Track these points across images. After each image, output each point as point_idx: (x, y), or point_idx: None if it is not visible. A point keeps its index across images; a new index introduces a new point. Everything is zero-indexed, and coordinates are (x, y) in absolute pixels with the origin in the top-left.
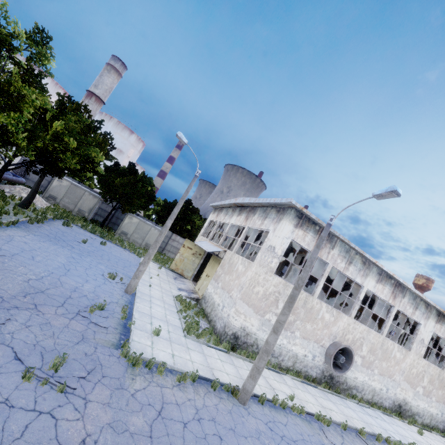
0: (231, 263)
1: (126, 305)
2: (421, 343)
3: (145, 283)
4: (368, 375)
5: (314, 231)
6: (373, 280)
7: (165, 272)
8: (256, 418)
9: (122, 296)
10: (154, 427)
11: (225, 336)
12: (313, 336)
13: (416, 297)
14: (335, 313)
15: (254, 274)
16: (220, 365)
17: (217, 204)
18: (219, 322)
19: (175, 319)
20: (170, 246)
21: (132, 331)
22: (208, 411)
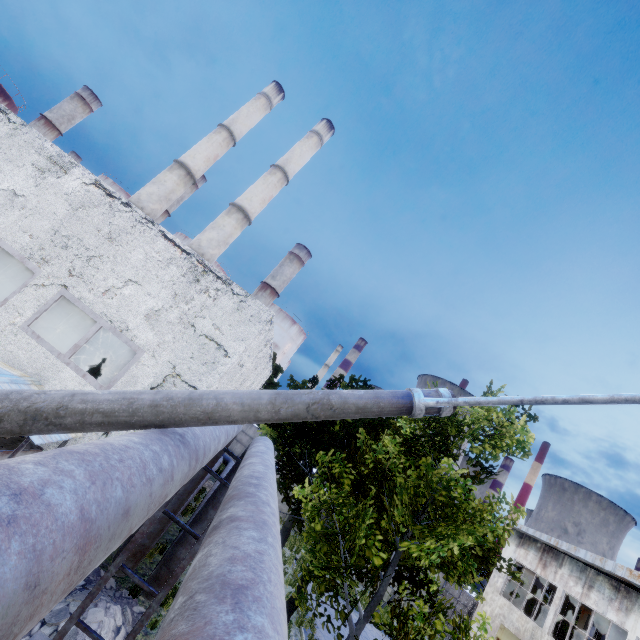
0: None
1: None
2: None
3: None
4: None
5: None
6: None
7: None
8: None
9: None
10: None
11: None
12: None
13: None
14: None
15: None
16: None
17: (536, 534)
18: None
19: None
20: None
21: None
22: None
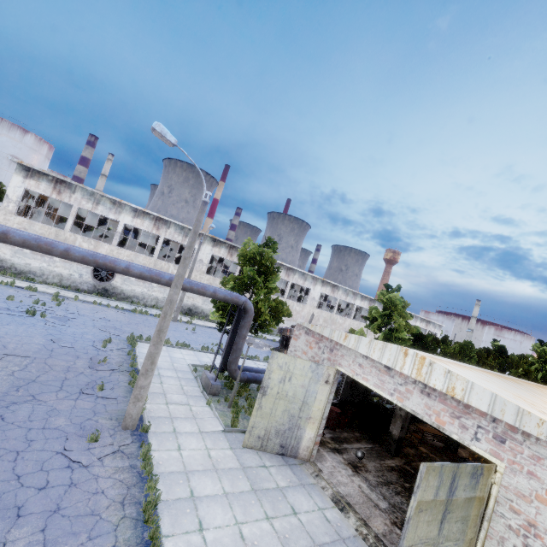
0: None
1: None
2: (200, 263)
3: None
4: (147, 288)
5: (48, 181)
6: (129, 216)
7: None
8: None
9: None
10: None
11: None
12: None
13: (184, 228)
14: (94, 243)
15: None
16: None
17: None
18: None
19: None
20: None
21: None
22: None
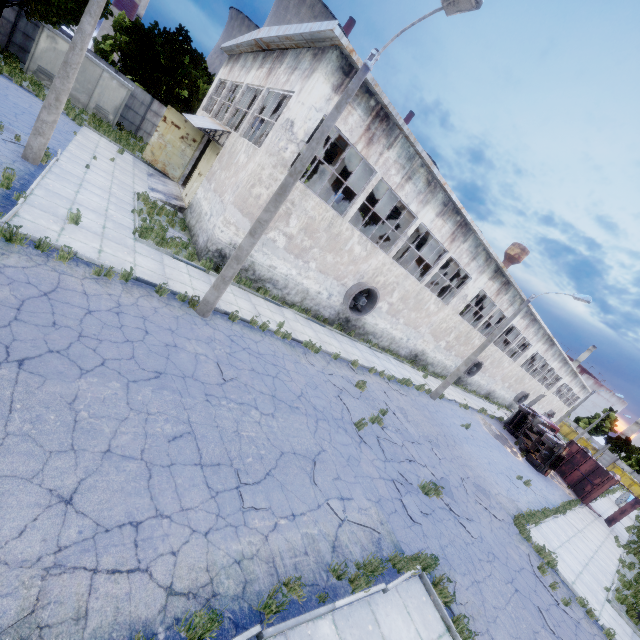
0: (233, 152)
1: (9, 168)
2: (462, 299)
3: (78, 161)
4: (392, 324)
5: (366, 109)
6: (434, 212)
7: (131, 161)
8: (216, 330)
9: (12, 161)
10: (28, 303)
11: (206, 253)
12: (334, 271)
13: (480, 245)
14: (369, 248)
15: (256, 167)
16: (185, 279)
17: (231, 43)
18: (202, 237)
19: (125, 218)
20: (149, 125)
21: (18, 204)
22: (138, 310)
